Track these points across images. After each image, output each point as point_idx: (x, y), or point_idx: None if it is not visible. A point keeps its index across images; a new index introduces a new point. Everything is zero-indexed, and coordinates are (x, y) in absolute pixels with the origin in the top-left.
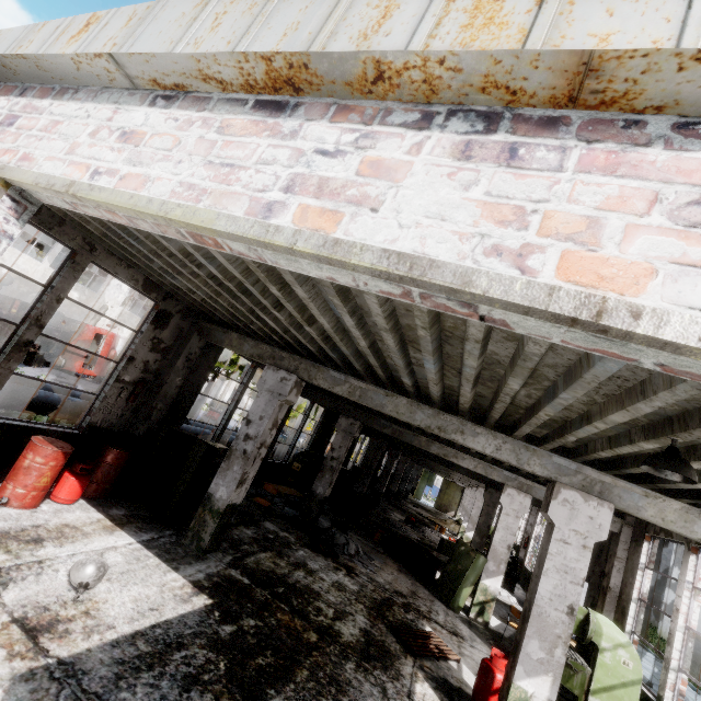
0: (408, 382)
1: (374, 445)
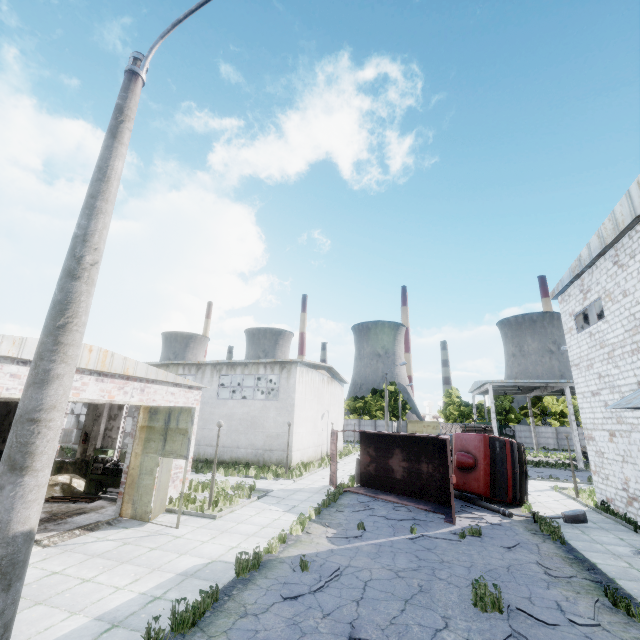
0: None
1: None
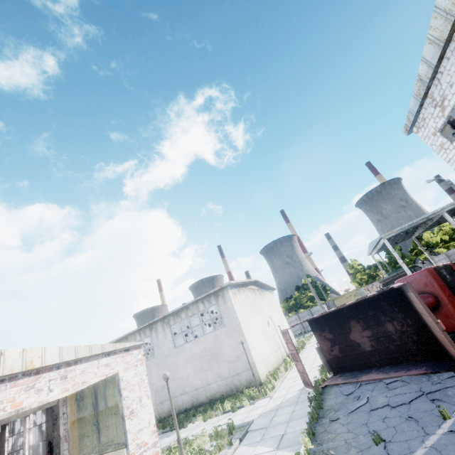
0: None
1: None
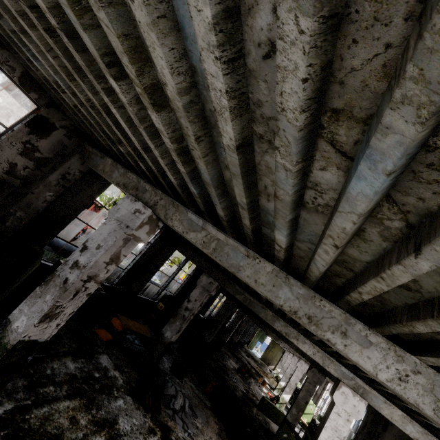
0: (281, 241)
1: (227, 304)
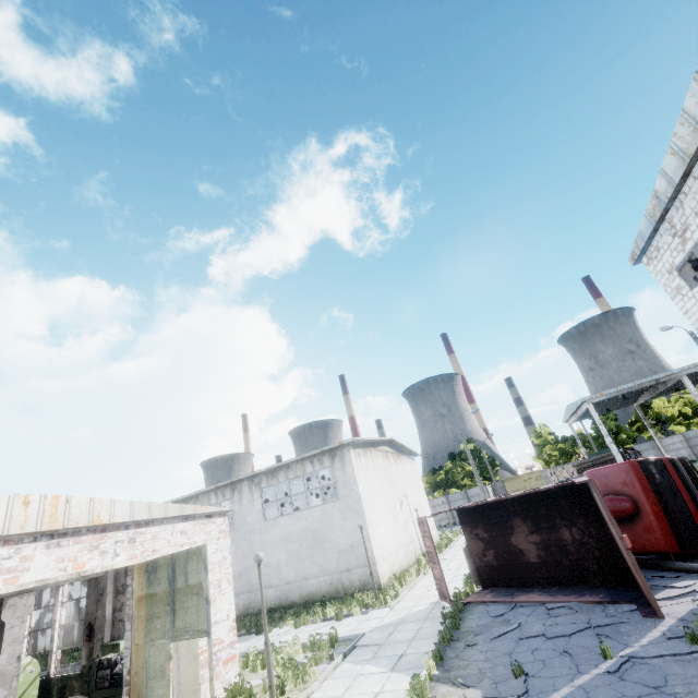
0: None
1: None
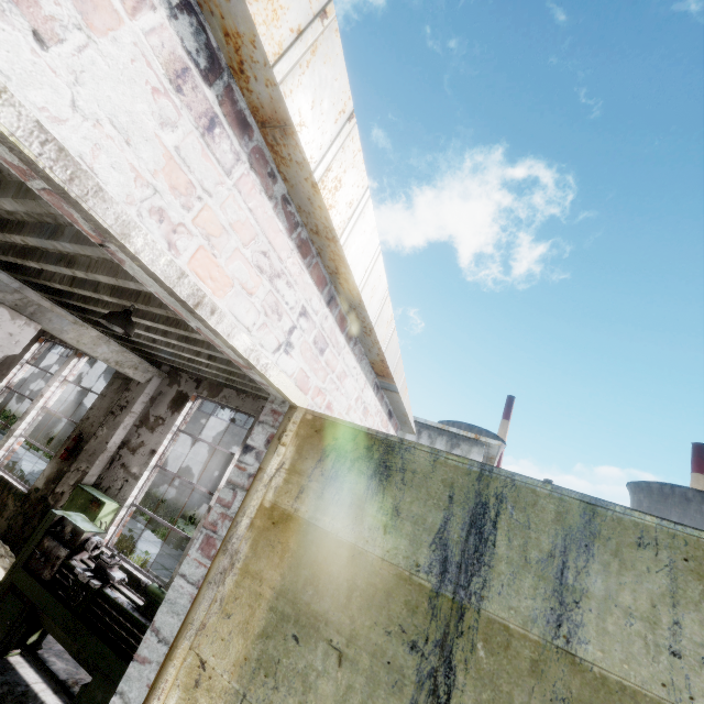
0: None
1: None
